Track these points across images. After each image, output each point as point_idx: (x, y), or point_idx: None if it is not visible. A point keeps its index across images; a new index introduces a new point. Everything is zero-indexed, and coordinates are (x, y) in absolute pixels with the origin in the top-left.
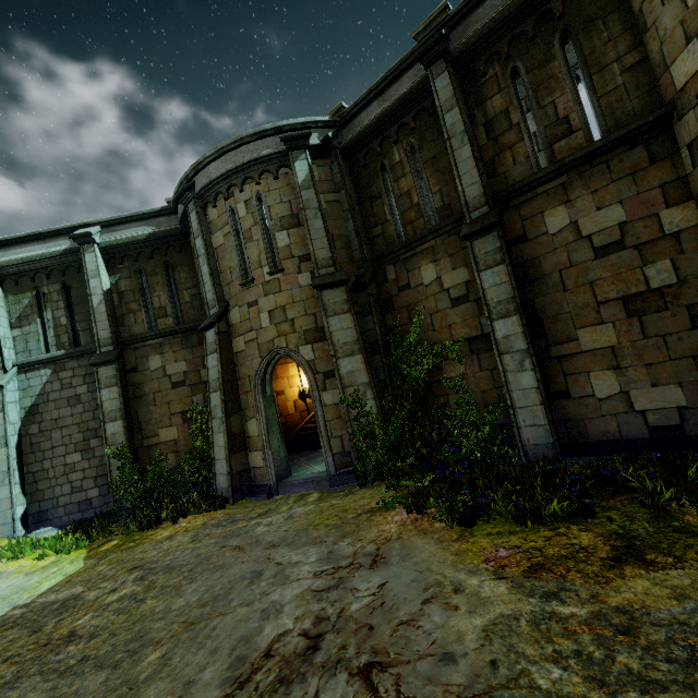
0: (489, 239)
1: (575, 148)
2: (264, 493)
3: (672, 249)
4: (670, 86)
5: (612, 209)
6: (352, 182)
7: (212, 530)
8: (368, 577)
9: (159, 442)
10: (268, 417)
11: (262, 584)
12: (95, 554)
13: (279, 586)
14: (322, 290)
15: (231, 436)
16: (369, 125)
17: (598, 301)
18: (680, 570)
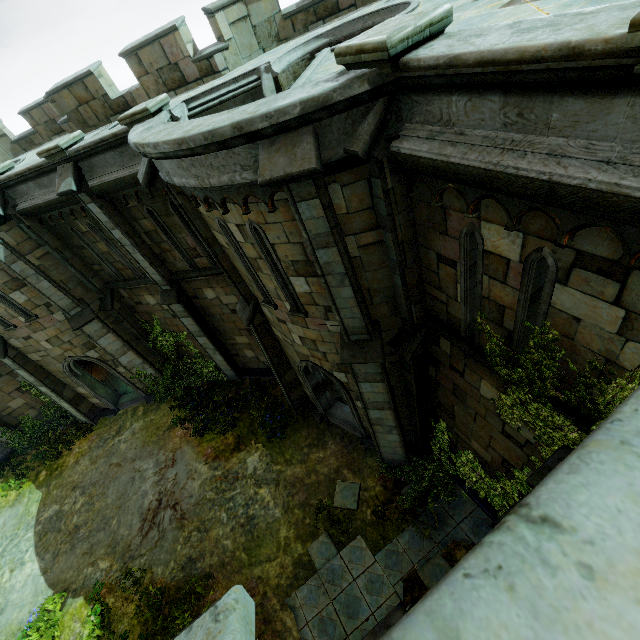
0: (177, 306)
1: (206, 264)
2: (112, 414)
3: None
4: None
5: (232, 297)
6: (50, 231)
7: (97, 452)
8: (171, 471)
9: (14, 409)
10: (89, 384)
11: (137, 483)
12: (41, 484)
13: (144, 483)
14: (81, 328)
15: (71, 401)
16: (39, 207)
17: (238, 328)
18: (244, 452)
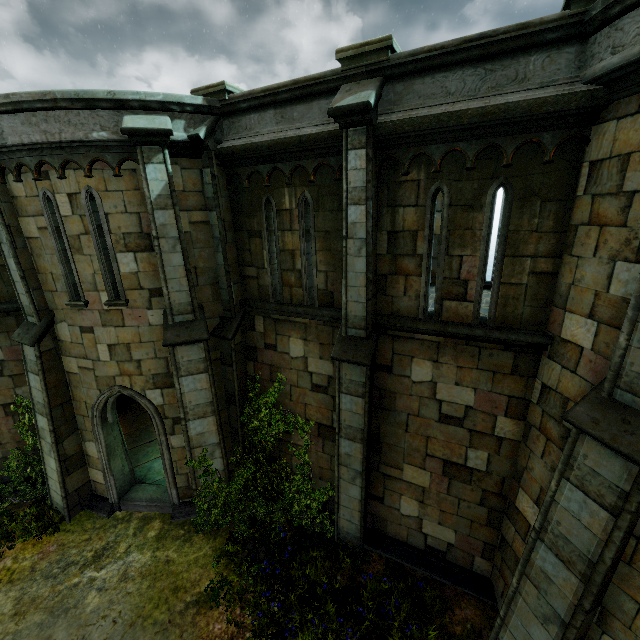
0: (357, 370)
1: (461, 316)
2: (105, 512)
3: (493, 447)
4: (558, 324)
5: (466, 391)
6: (229, 197)
7: (39, 588)
8: None
9: None
10: (110, 443)
11: None
12: None
13: None
14: (175, 346)
15: (65, 460)
16: (257, 146)
17: (427, 452)
18: None
